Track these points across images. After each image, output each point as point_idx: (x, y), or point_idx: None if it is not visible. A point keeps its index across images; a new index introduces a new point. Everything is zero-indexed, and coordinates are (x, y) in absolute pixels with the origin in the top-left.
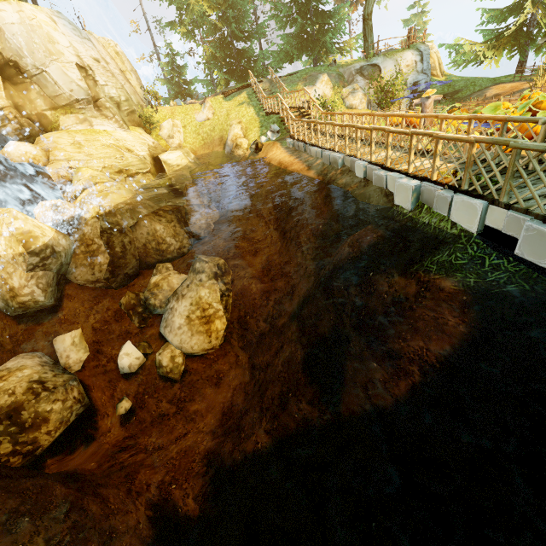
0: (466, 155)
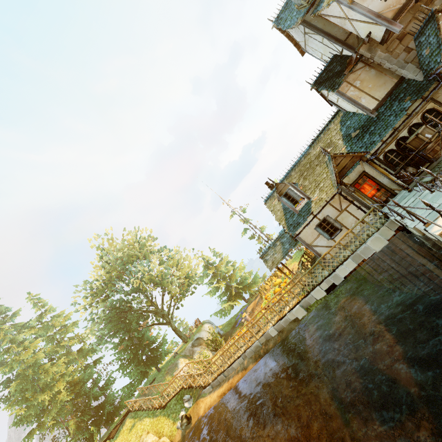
0: (300, 285)
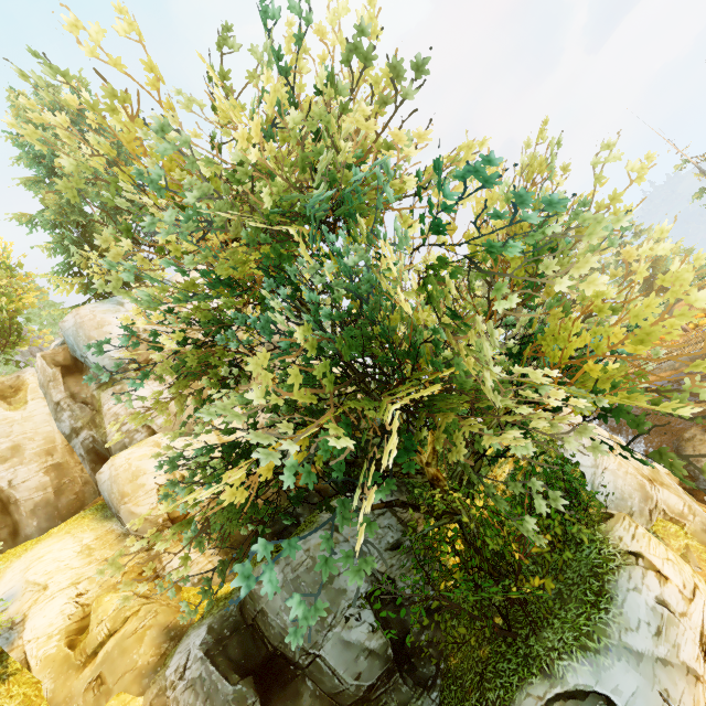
0: None
